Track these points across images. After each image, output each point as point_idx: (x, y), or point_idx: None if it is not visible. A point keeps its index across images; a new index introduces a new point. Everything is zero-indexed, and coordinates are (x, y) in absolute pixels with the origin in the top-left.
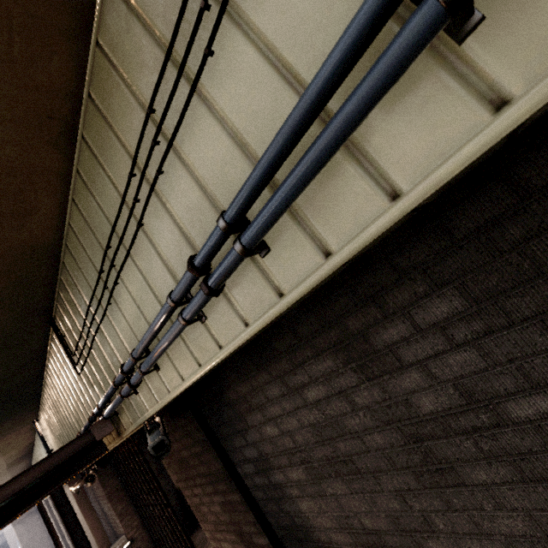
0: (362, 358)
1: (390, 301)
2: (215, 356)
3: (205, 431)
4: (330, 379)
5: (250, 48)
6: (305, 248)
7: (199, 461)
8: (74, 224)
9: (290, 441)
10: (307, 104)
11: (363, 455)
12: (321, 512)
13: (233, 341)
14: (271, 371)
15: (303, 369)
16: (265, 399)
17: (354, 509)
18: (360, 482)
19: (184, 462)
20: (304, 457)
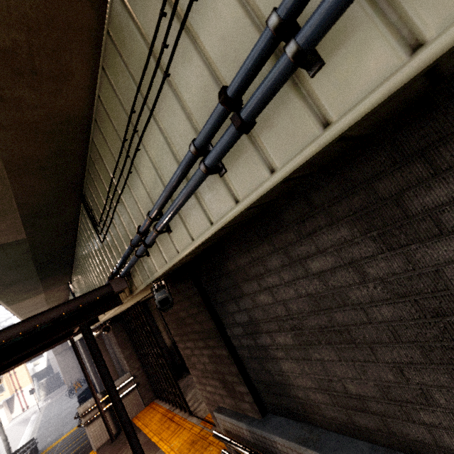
0: (388, 225)
1: (446, 154)
2: (229, 212)
3: (202, 297)
4: (340, 249)
5: None
6: (380, 47)
7: (194, 320)
8: (103, 95)
9: (283, 309)
10: None
11: (363, 326)
12: (303, 373)
13: (253, 192)
14: (274, 242)
15: (311, 239)
16: (264, 269)
17: (340, 374)
18: (353, 351)
19: (181, 321)
20: (295, 324)
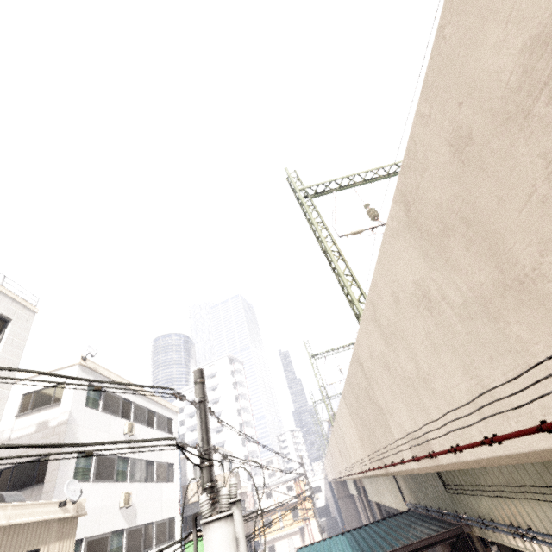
0: None
1: None
2: (524, 549)
3: None
4: None
5: (531, 508)
6: (550, 551)
7: None
8: None
9: None
10: (544, 537)
11: None
12: None
13: (531, 551)
14: None
15: None
16: None
17: None
18: None
19: None
20: None
